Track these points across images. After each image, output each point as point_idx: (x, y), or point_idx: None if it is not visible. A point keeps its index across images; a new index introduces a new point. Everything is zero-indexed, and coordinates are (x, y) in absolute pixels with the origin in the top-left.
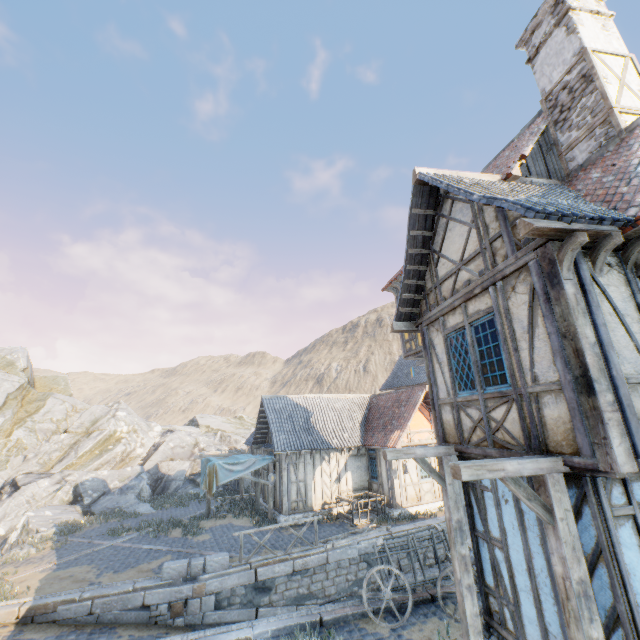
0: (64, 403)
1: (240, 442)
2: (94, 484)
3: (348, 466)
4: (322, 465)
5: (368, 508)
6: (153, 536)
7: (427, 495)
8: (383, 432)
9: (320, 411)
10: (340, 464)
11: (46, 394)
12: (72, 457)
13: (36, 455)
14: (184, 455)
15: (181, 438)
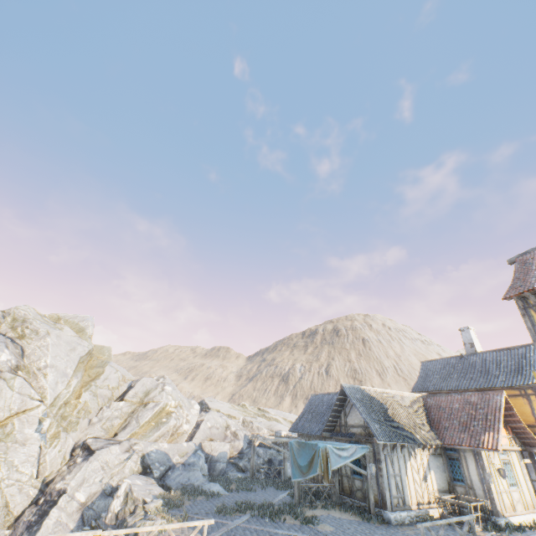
0: (117, 372)
1: (262, 429)
2: (159, 456)
3: (430, 464)
4: (411, 460)
5: (478, 513)
6: (271, 520)
7: (518, 505)
8: (466, 432)
9: (390, 405)
10: (423, 461)
11: (104, 361)
12: (135, 426)
13: (100, 420)
14: (219, 436)
15: (215, 419)
